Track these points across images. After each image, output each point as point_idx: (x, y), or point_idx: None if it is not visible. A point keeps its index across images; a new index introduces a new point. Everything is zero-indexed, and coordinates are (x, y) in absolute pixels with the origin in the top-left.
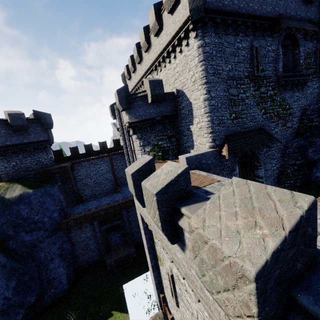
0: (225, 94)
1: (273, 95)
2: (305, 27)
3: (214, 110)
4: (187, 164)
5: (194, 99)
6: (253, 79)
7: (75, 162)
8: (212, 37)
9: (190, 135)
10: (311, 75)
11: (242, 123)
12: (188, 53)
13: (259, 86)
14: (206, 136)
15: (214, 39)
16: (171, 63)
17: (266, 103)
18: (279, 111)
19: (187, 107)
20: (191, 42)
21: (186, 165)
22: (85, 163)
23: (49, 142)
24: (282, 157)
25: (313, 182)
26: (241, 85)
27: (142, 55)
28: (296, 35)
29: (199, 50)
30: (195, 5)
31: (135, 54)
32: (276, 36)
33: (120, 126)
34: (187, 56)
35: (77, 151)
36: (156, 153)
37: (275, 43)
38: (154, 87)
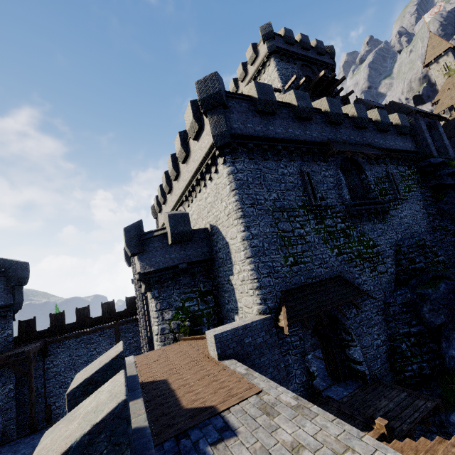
0: (273, 230)
1: (346, 228)
2: (363, 151)
3: (259, 253)
4: (217, 347)
5: (231, 237)
6: (311, 209)
7: (53, 341)
8: (246, 163)
9: (232, 290)
10: (391, 202)
11: (306, 271)
12: (219, 181)
13: (322, 217)
14: (252, 293)
15: (249, 165)
16: (202, 192)
17: (338, 240)
18: (360, 249)
19: (224, 248)
20: (220, 168)
21: (122, 396)
22: (71, 341)
23: (12, 308)
24: (385, 321)
25: (451, 368)
26: (296, 217)
27: (172, 183)
28: (356, 159)
29: (229, 177)
30: (218, 131)
31: (164, 183)
32: (332, 161)
33: (134, 277)
34: (218, 184)
35: (62, 319)
36: (181, 322)
37: (332, 167)
38: (176, 222)
